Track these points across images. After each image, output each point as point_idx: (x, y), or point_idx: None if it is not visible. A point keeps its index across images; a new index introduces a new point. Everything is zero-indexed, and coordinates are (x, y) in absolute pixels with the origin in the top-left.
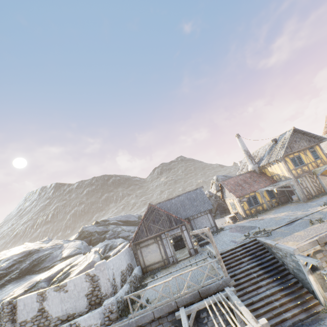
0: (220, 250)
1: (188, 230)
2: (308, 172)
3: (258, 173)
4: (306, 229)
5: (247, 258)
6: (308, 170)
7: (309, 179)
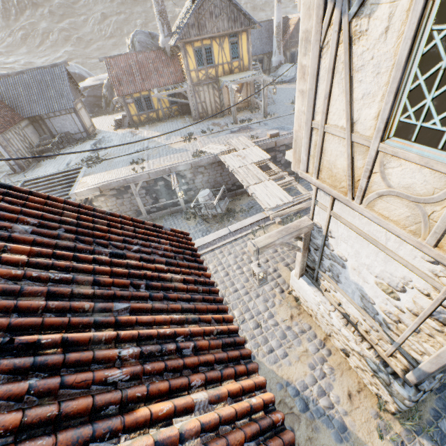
0: (41, 174)
1: (3, 144)
2: (214, 80)
3: (169, 56)
4: (120, 169)
5: (62, 187)
6: (215, 77)
7: (213, 90)
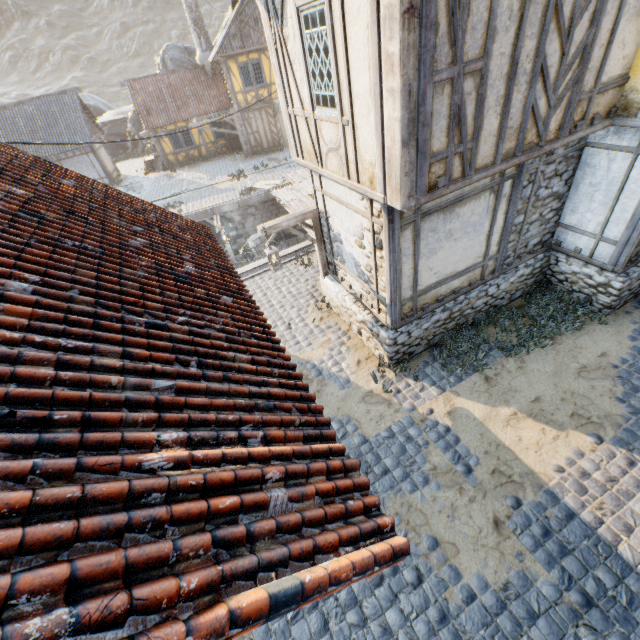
0: None
1: None
2: (267, 104)
3: (211, 77)
4: None
5: None
6: (269, 100)
7: (267, 117)
